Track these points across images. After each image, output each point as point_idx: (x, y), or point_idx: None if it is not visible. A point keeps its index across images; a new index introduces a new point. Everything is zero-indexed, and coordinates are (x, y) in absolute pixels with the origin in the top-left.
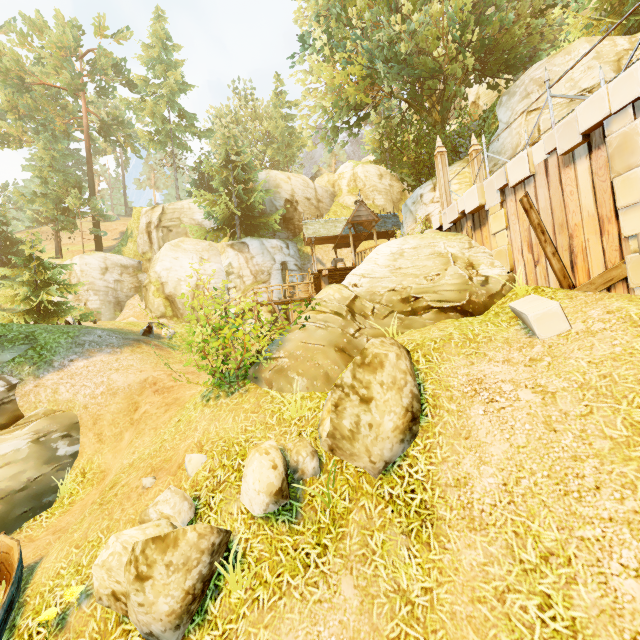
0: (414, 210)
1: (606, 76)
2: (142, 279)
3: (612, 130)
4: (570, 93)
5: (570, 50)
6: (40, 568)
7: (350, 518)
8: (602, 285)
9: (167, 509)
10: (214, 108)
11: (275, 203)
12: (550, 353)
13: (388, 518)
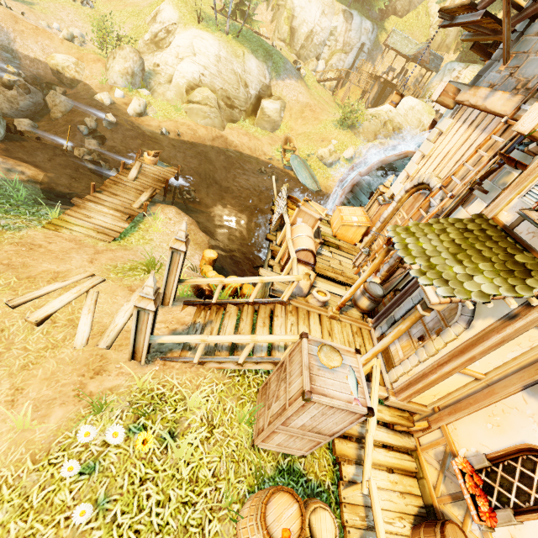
0: (445, 74)
1: None
2: None
3: None
4: None
5: None
6: (297, 145)
7: None
8: None
9: (332, 148)
10: None
11: None
12: None
13: None
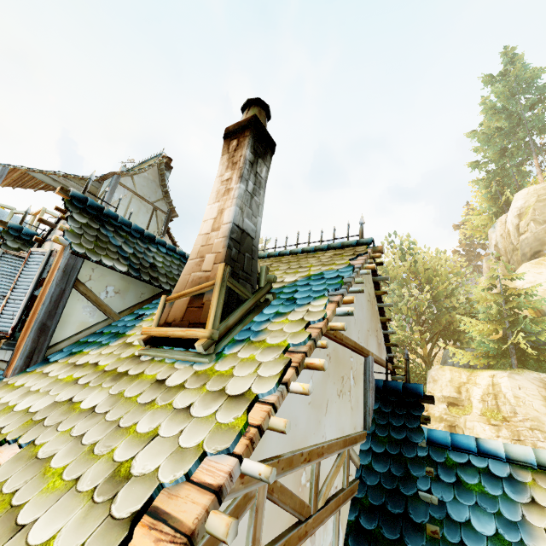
0: None
1: (450, 394)
2: None
3: None
4: (439, 393)
5: (444, 369)
6: None
7: None
8: None
9: None
10: None
11: None
12: None
13: None
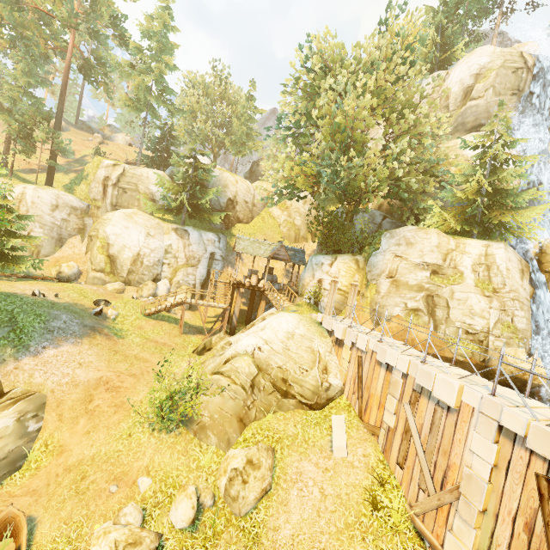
0: (315, 269)
1: (437, 261)
2: (87, 223)
3: (394, 373)
4: (418, 259)
5: (428, 232)
6: (38, 532)
7: (222, 536)
8: (371, 431)
9: (131, 519)
10: (190, 72)
11: (220, 199)
12: (334, 468)
13: (239, 538)
